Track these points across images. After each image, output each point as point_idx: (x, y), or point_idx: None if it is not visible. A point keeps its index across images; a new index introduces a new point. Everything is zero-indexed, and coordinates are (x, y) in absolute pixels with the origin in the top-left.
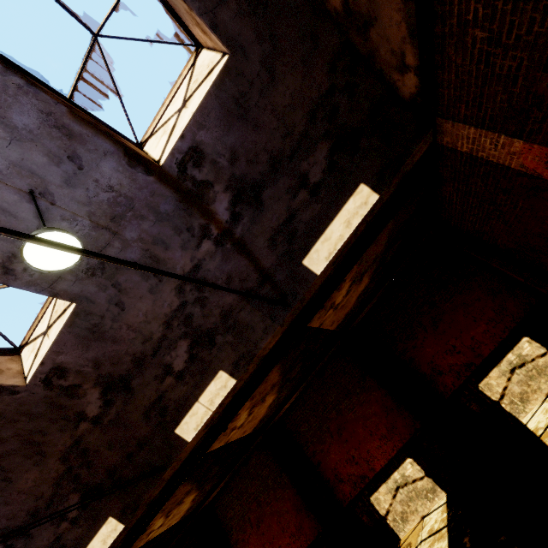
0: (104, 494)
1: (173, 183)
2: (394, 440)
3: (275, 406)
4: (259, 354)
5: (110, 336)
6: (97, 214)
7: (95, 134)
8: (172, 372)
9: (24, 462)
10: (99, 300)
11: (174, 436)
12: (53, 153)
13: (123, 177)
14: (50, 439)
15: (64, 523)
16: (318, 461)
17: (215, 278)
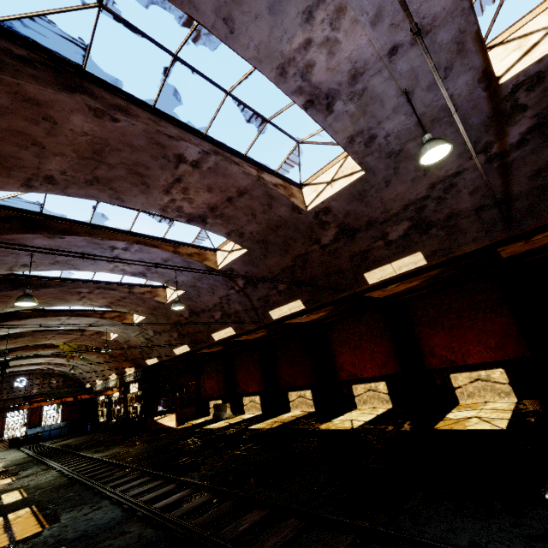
0: (302, 287)
1: (496, 101)
2: (497, 354)
3: (408, 289)
4: (456, 253)
5: (366, 201)
6: (426, 115)
7: (477, 51)
8: (385, 238)
9: (277, 251)
10: (379, 175)
11: (361, 276)
12: (439, 64)
13: (466, 90)
14: (295, 246)
15: (274, 291)
16: (421, 337)
17: (463, 187)
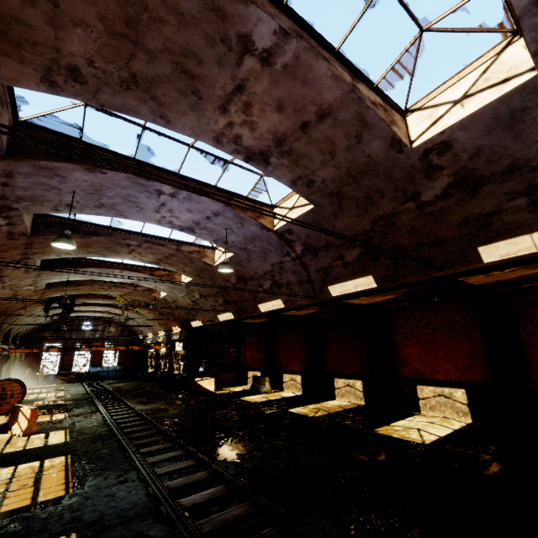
0: (377, 260)
1: None
2: None
3: (522, 278)
4: None
5: (519, 129)
6: None
7: None
8: (533, 194)
9: (353, 210)
10: None
11: (473, 251)
12: None
13: None
14: (380, 202)
15: (339, 261)
16: (530, 343)
17: None
